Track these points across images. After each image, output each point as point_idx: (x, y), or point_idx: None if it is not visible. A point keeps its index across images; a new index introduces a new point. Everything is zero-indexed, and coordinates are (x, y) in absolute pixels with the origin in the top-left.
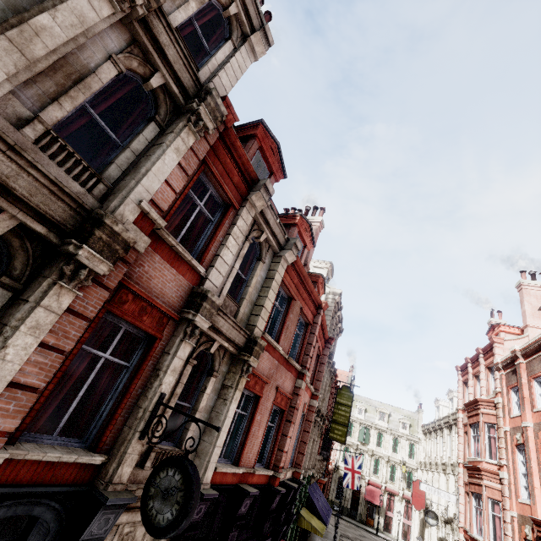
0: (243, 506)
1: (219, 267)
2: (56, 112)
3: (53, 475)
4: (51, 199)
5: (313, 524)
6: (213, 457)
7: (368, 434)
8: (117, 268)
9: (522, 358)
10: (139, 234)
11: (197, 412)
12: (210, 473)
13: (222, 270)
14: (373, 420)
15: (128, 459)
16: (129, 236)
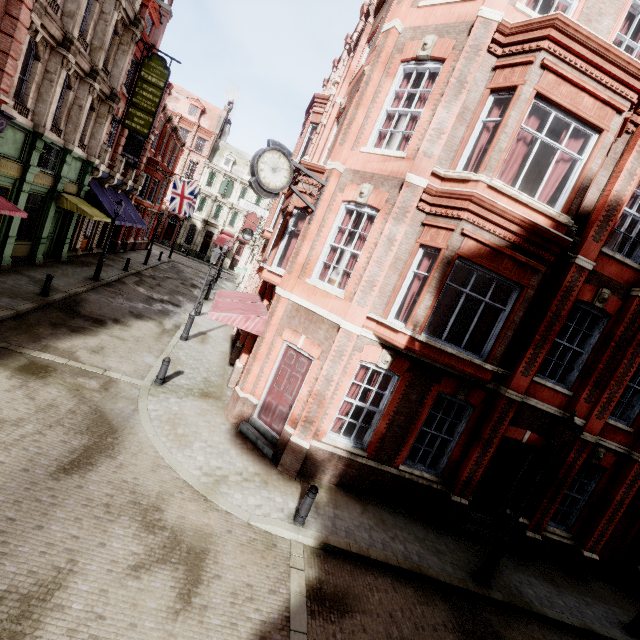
0: None
1: None
2: None
3: None
4: None
5: (82, 208)
6: None
7: (231, 187)
8: None
9: (373, 18)
10: None
11: None
12: None
13: None
14: (241, 175)
15: None
16: None
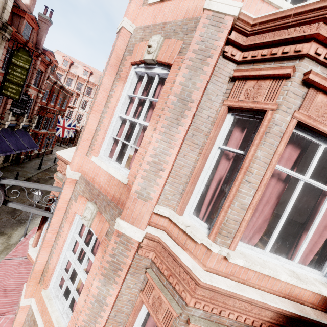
0: None
1: None
2: None
3: None
4: None
5: None
6: None
7: None
8: None
9: None
10: None
11: None
12: None
13: None
14: None
15: None
16: None
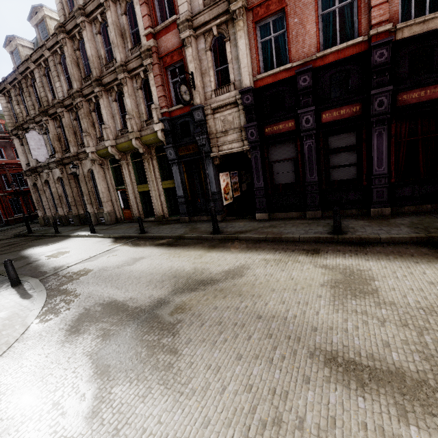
0: (300, 83)
1: (181, 3)
2: (129, 45)
3: (184, 111)
4: (138, 61)
5: None
6: (243, 74)
7: None
8: (154, 57)
9: None
10: (149, 42)
11: (228, 64)
12: (246, 82)
13: (183, 1)
14: None
15: (195, 97)
16: (146, 47)
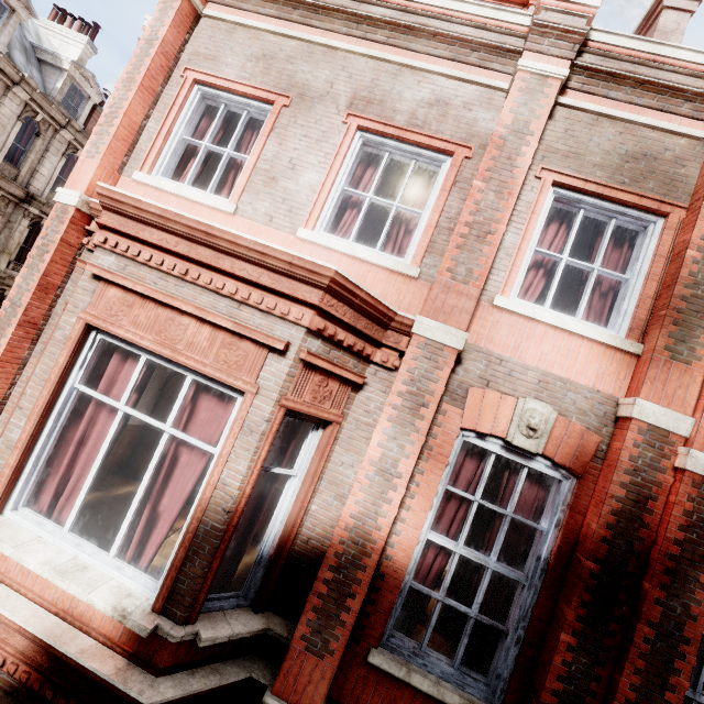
0: None
1: None
2: None
3: None
4: None
5: None
6: None
7: None
8: None
9: None
10: None
11: None
12: None
13: None
14: None
15: None
16: None
